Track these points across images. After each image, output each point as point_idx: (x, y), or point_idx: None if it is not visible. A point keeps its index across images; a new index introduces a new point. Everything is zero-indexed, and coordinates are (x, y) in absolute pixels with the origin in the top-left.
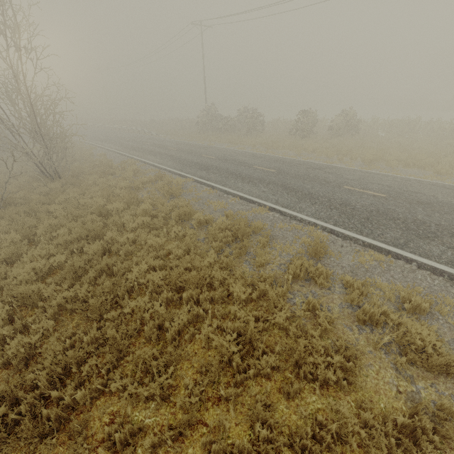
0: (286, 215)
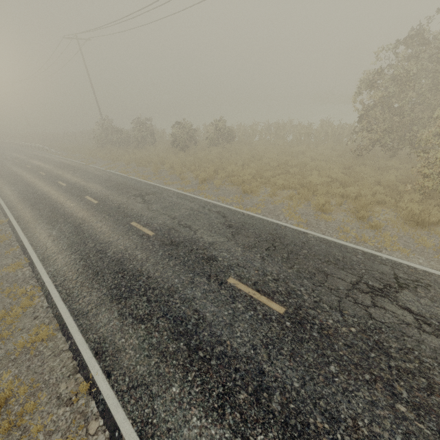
0: (34, 271)
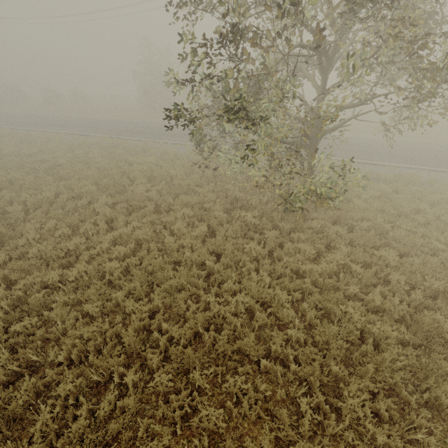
0: None
